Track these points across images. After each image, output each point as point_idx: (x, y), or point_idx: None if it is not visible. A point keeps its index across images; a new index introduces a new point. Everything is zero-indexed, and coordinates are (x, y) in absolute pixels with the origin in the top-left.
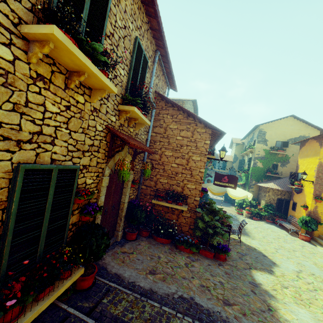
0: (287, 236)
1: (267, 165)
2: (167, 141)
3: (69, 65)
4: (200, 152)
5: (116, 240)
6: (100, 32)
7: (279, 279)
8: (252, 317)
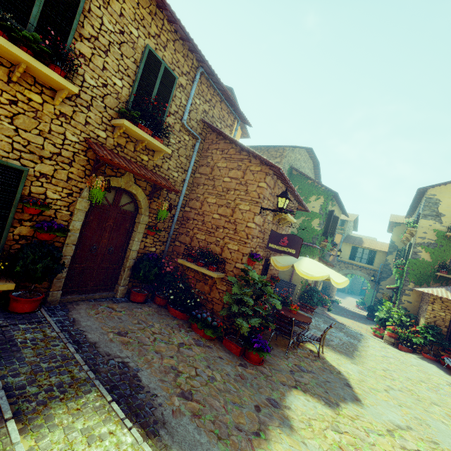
0: (449, 386)
1: (440, 258)
2: (212, 183)
3: (7, 57)
4: (251, 199)
5: (115, 297)
6: (66, 31)
7: (339, 418)
8: (206, 423)
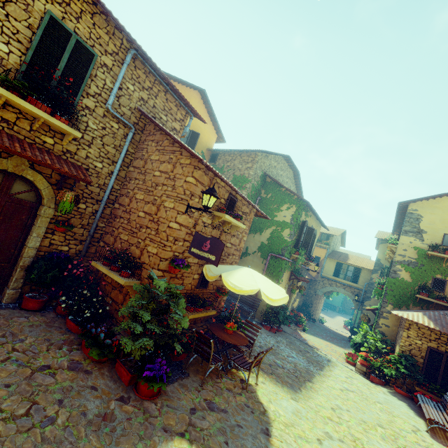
0: (414, 433)
1: (421, 278)
2: (144, 178)
3: None
4: (176, 195)
5: (1, 301)
6: None
7: None
8: None
